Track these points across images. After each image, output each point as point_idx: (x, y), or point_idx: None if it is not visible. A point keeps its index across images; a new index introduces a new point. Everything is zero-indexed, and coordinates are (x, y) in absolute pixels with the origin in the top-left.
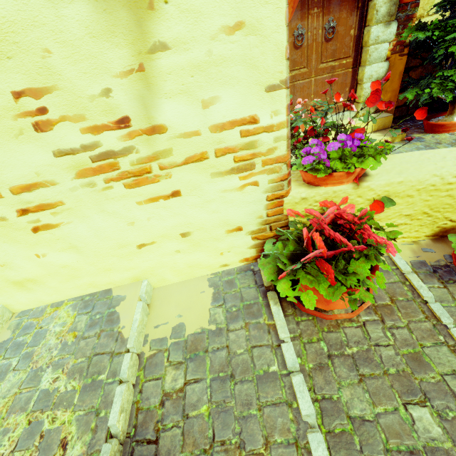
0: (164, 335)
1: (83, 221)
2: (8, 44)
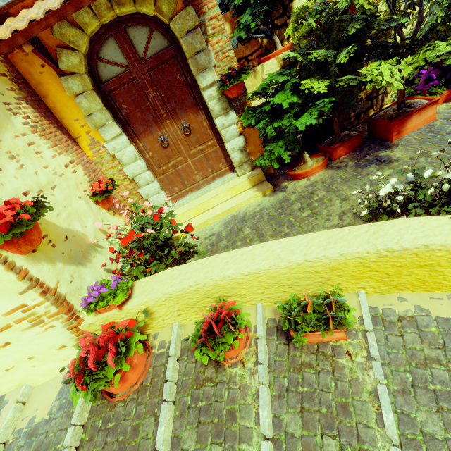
0: (23, 426)
1: None
2: None
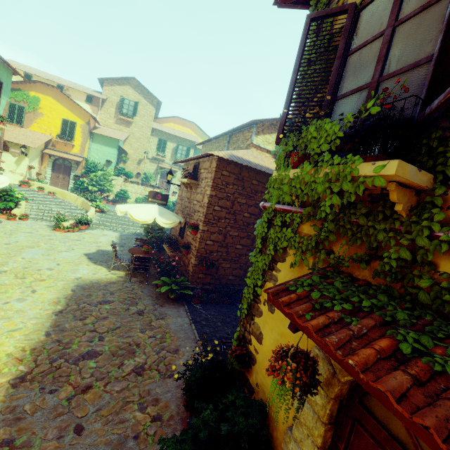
0: None
1: (7, 174)
2: (10, 165)
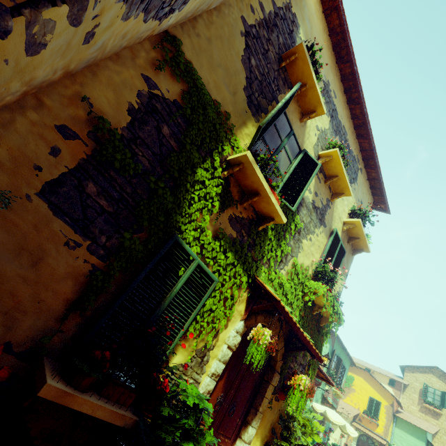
0: None
1: None
2: None
